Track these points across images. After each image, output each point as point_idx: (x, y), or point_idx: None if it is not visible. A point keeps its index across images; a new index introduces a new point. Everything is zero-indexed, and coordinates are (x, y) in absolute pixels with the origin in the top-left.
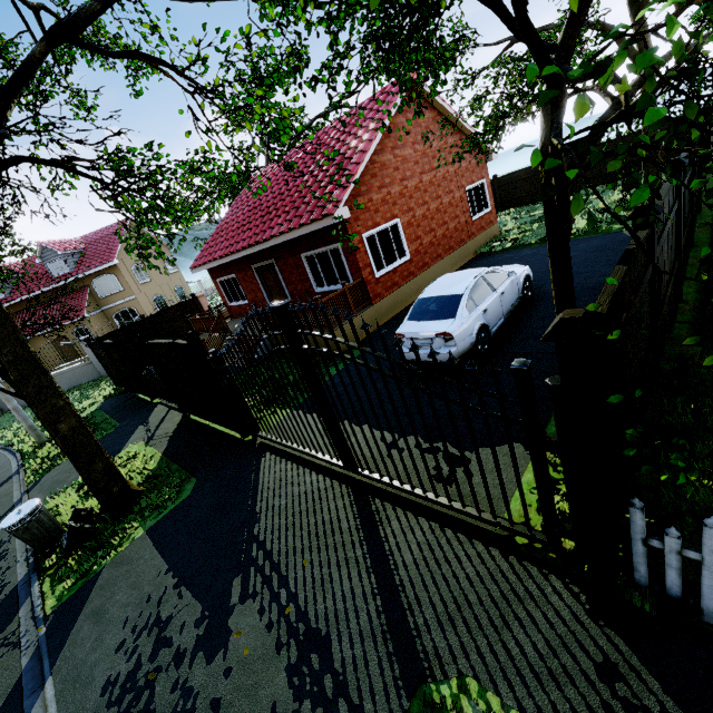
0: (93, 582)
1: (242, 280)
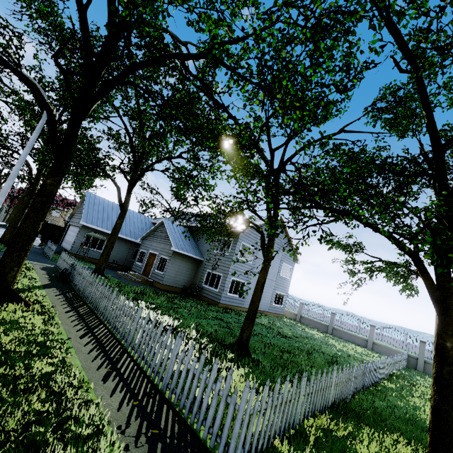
0: None
1: None
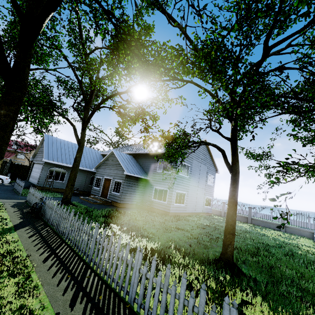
0: None
1: None
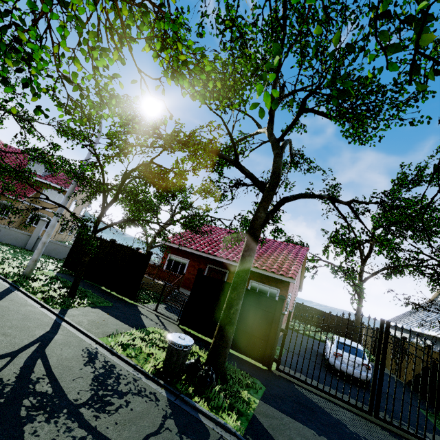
0: (257, 421)
1: (191, 265)
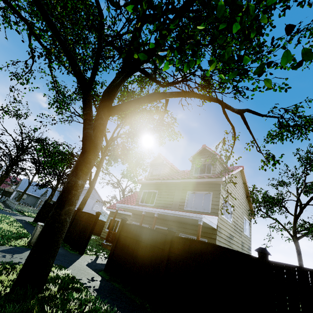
0: None
1: None
